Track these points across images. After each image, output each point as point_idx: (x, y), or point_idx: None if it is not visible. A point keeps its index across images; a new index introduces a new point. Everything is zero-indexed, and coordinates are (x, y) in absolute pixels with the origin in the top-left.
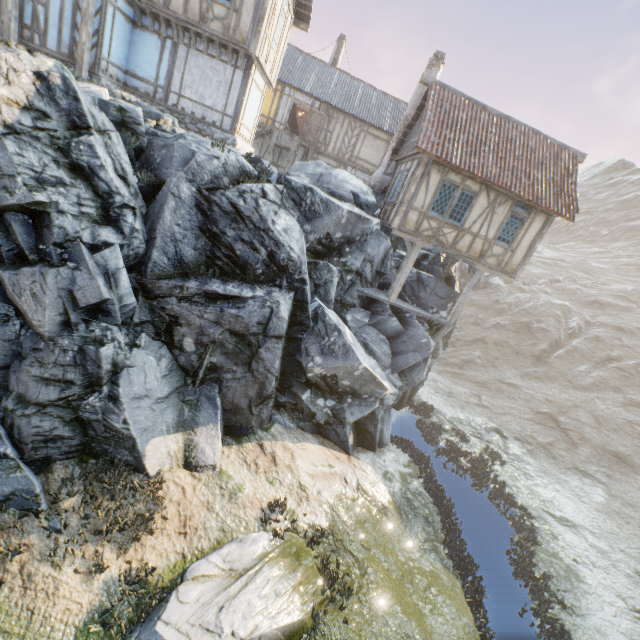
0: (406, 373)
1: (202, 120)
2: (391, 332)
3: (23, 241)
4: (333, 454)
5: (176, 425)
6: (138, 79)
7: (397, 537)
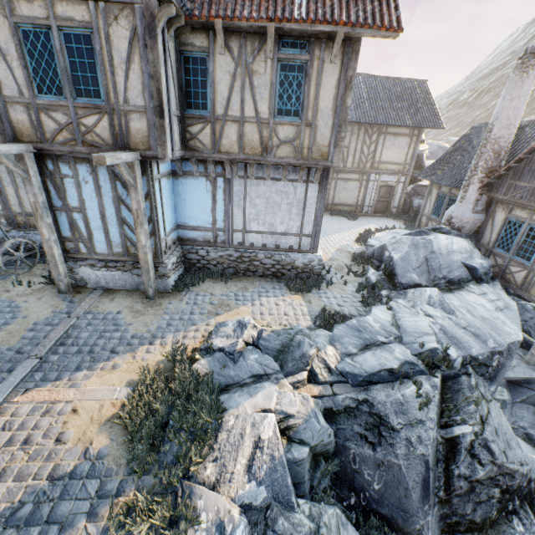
0: None
1: (276, 248)
2: None
3: None
4: None
5: None
6: (192, 229)
7: None
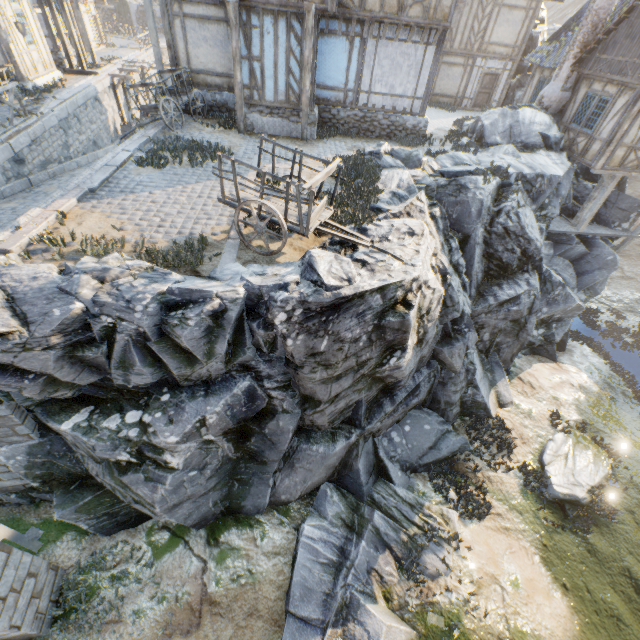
0: (589, 287)
1: (392, 111)
2: (575, 256)
3: (450, 329)
4: (549, 366)
5: (489, 386)
6: (328, 89)
7: (614, 412)
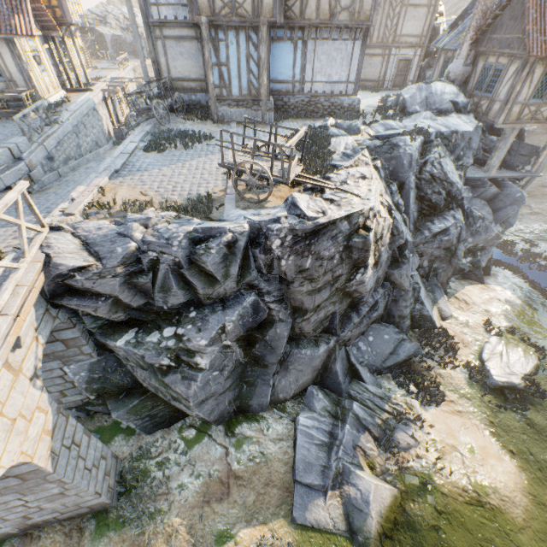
0: (504, 221)
1: (331, 94)
2: (489, 196)
3: (397, 255)
4: (479, 287)
5: (432, 304)
6: (279, 83)
7: (537, 319)
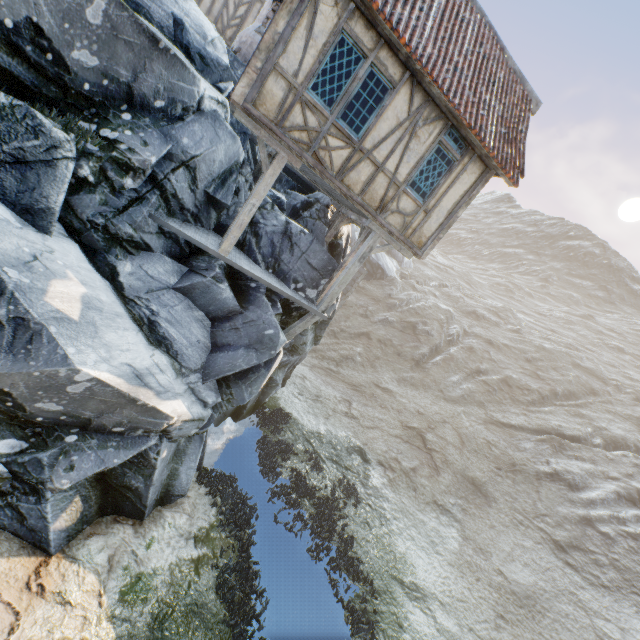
0: (232, 382)
1: None
2: (217, 309)
3: None
4: None
5: None
6: None
7: None
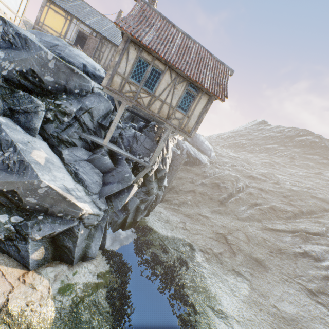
0: (112, 199)
1: None
2: (104, 168)
3: None
4: (0, 271)
5: None
6: None
7: None
